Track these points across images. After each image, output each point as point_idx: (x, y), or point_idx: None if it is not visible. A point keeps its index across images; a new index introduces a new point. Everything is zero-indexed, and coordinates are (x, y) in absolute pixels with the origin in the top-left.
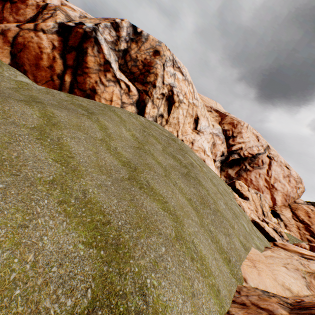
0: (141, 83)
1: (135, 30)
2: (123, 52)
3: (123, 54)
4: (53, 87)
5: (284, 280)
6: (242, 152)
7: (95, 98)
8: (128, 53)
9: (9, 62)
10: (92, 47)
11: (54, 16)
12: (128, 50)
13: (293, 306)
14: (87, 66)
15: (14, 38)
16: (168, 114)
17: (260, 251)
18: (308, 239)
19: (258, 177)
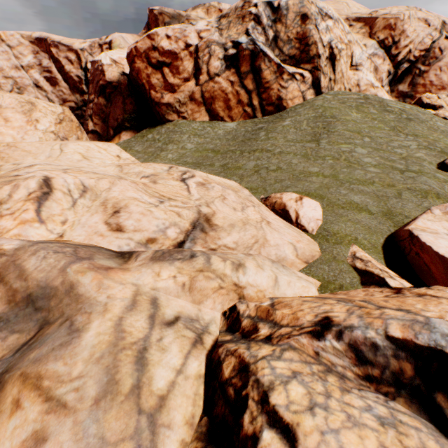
0: (306, 62)
1: (272, 7)
2: (273, 42)
3: (273, 44)
4: (247, 117)
5: None
6: (412, 55)
7: (282, 105)
8: (277, 39)
9: (208, 119)
10: (263, 61)
11: (212, 54)
12: (276, 36)
13: None
14: (266, 81)
15: (201, 98)
16: (333, 74)
17: None
18: None
19: (439, 74)
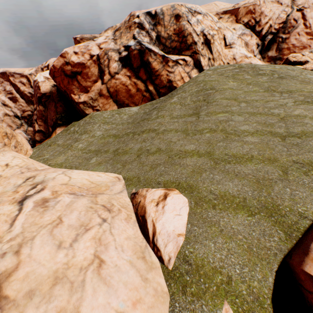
0: (186, 50)
1: (151, 15)
2: (157, 40)
3: (157, 41)
4: (147, 100)
5: None
6: (273, 29)
7: (173, 85)
8: (160, 37)
9: (116, 107)
10: (150, 55)
11: (110, 58)
12: (158, 35)
13: None
14: (156, 70)
15: (108, 92)
16: (211, 54)
17: None
18: None
19: (298, 38)
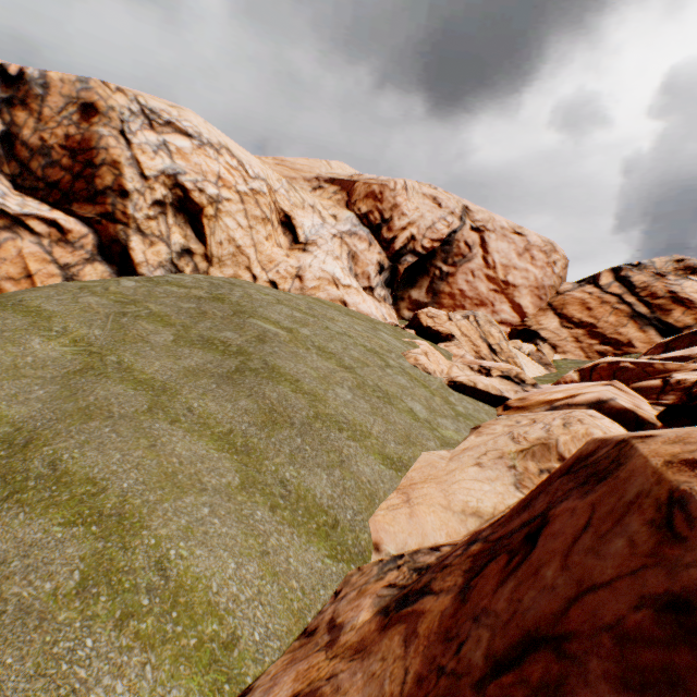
0: (87, 200)
1: (3, 73)
2: (4, 144)
3: (5, 148)
4: None
5: (469, 497)
6: (420, 245)
7: None
8: (16, 140)
9: None
10: None
11: None
12: (12, 133)
13: (422, 573)
14: None
15: None
16: (201, 243)
17: (449, 448)
18: (600, 352)
19: (472, 280)
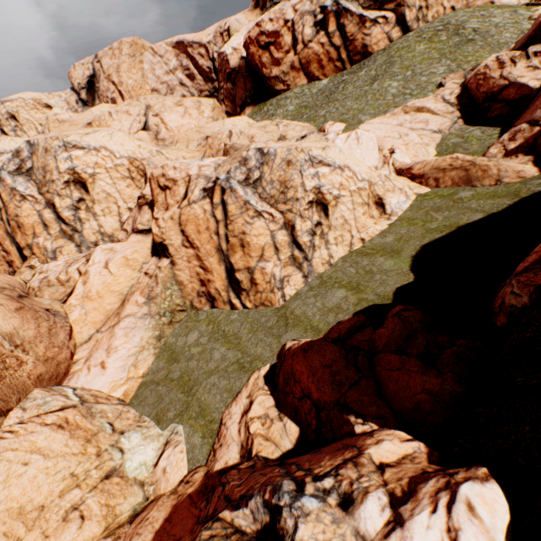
0: (389, 2)
1: None
2: None
3: None
4: (338, 71)
5: None
6: None
7: (368, 51)
8: None
9: (306, 82)
10: (346, 18)
11: (305, 24)
12: None
13: None
14: (350, 34)
15: (299, 65)
16: (424, 1)
17: None
18: None
19: None
